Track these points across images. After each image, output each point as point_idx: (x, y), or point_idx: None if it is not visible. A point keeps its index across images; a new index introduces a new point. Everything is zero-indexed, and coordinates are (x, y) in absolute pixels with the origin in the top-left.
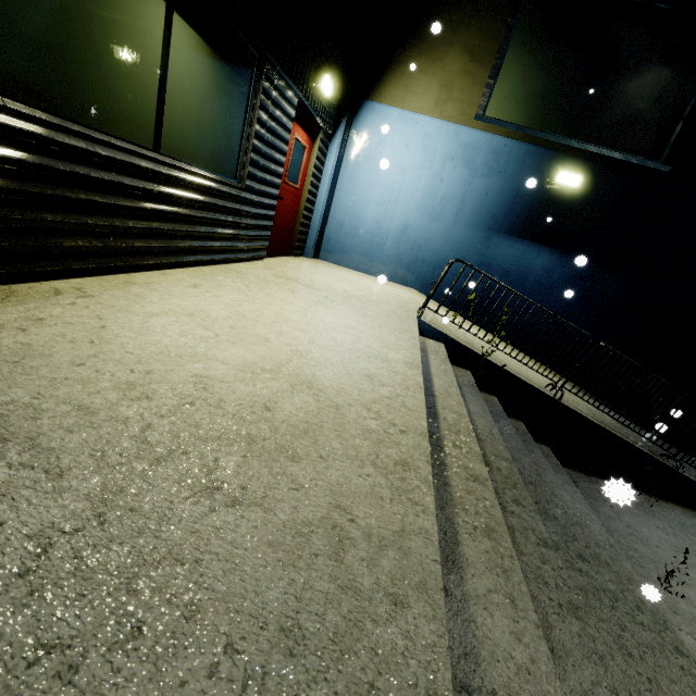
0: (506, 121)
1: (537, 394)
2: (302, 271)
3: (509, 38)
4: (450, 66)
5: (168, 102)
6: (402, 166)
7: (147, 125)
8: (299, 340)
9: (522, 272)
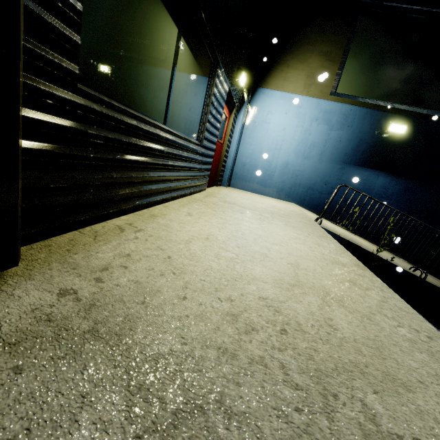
0: (350, 95)
1: (408, 275)
2: (230, 196)
3: (349, 45)
4: (312, 64)
5: (172, 93)
6: (284, 126)
7: (162, 108)
8: (283, 253)
9: (367, 189)
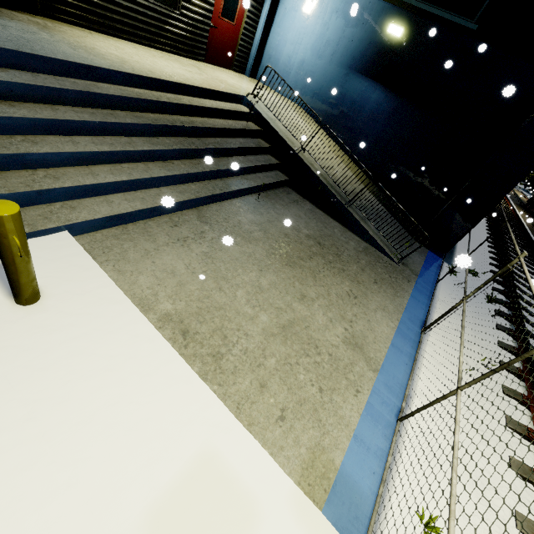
0: None
1: (289, 148)
2: (218, 72)
3: None
4: None
5: None
6: (308, 17)
7: None
8: (145, 63)
9: (363, 103)
